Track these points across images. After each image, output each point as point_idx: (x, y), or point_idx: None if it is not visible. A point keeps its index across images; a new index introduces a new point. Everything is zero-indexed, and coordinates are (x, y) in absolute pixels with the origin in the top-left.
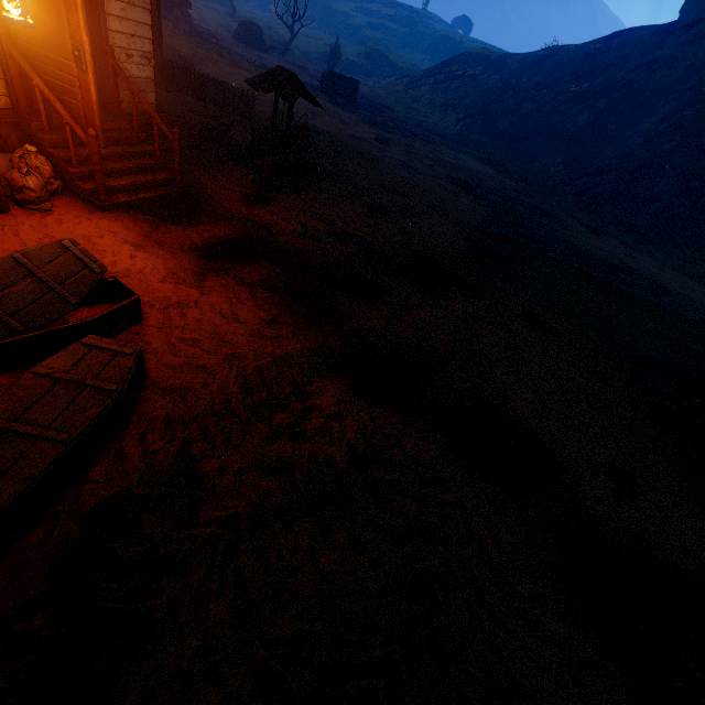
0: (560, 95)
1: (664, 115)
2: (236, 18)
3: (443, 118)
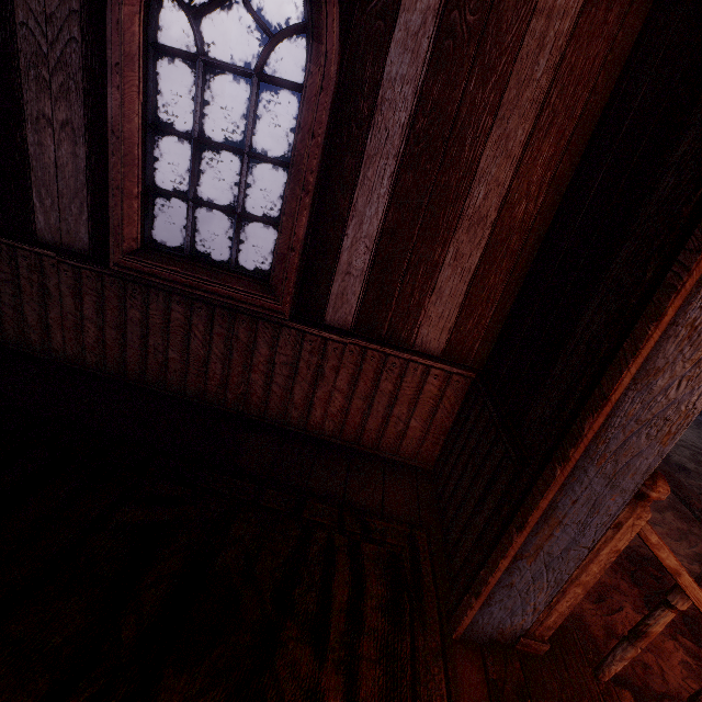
0: None
1: None
2: None
3: None
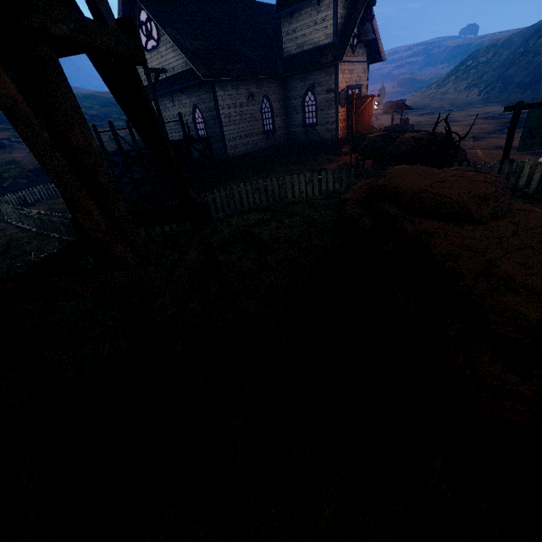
0: None
1: None
2: None
3: (468, 95)
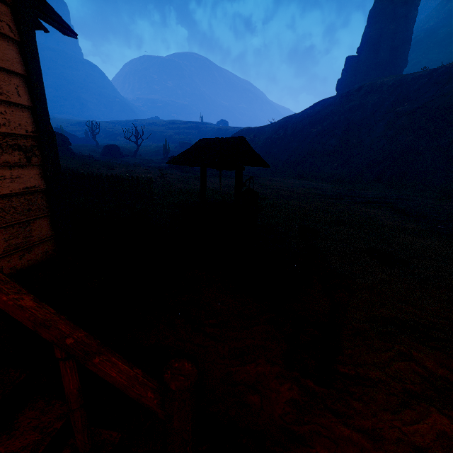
0: (309, 135)
1: (385, 126)
2: (99, 147)
3: None
